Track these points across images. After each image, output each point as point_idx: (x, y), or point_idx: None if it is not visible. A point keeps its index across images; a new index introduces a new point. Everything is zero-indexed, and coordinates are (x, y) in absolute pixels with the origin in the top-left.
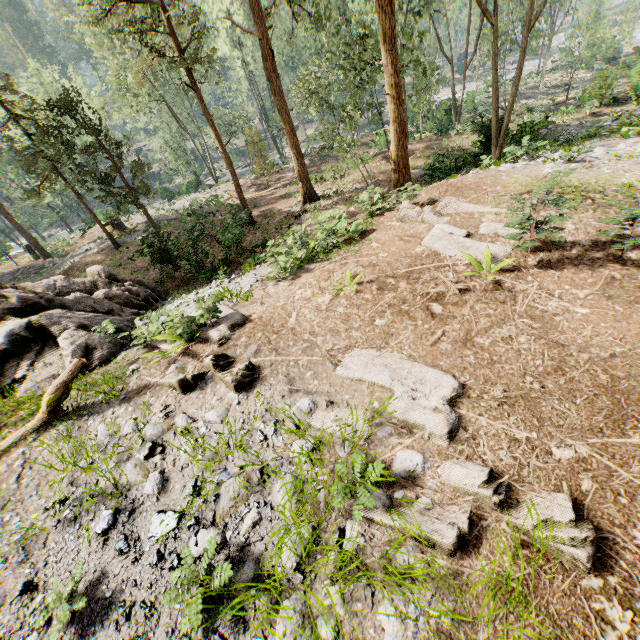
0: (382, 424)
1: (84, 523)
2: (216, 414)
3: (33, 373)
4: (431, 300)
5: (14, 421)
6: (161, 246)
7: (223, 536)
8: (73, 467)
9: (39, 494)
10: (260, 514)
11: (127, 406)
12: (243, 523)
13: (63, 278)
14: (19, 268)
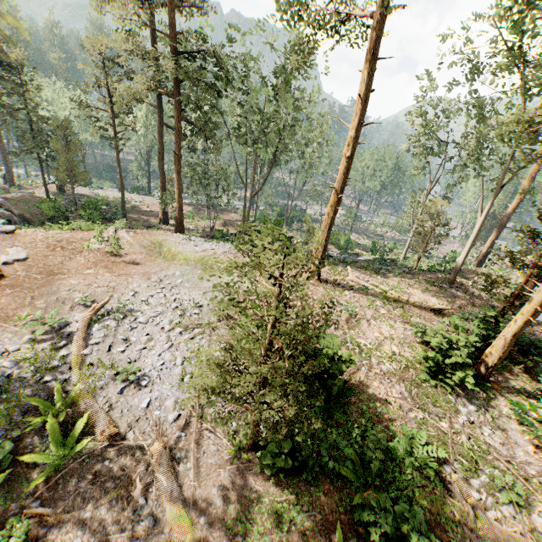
0: None
1: None
2: None
3: None
4: (62, 248)
5: None
6: (50, 206)
7: None
8: None
9: None
10: None
11: None
12: None
13: None
14: None
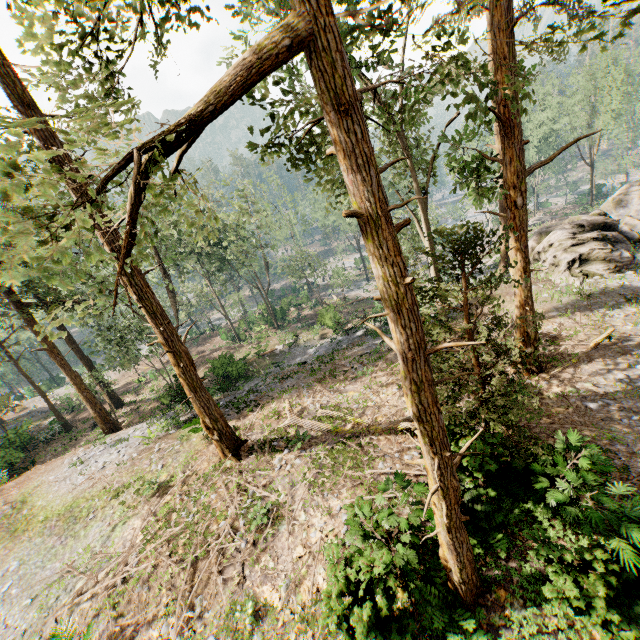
0: None
1: None
2: None
3: None
4: None
5: None
6: None
7: None
8: None
9: None
10: None
11: None
12: None
13: None
14: None
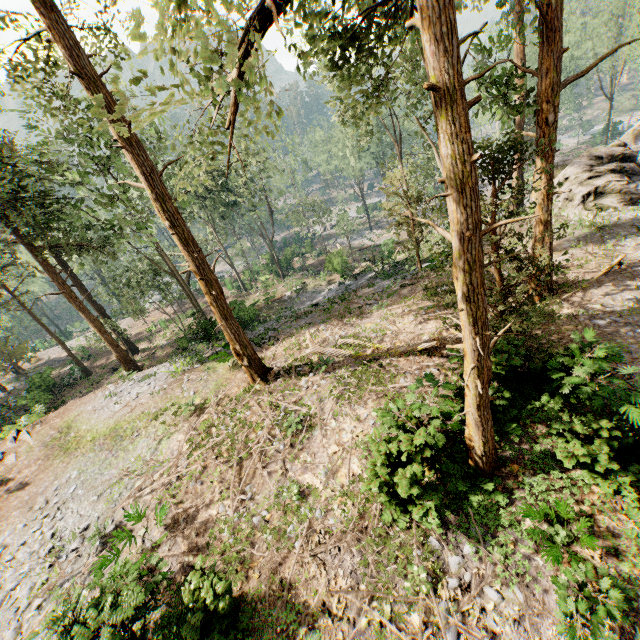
0: None
1: None
2: None
3: None
4: None
5: None
6: None
7: None
8: None
9: None
10: None
11: None
12: None
13: None
14: None
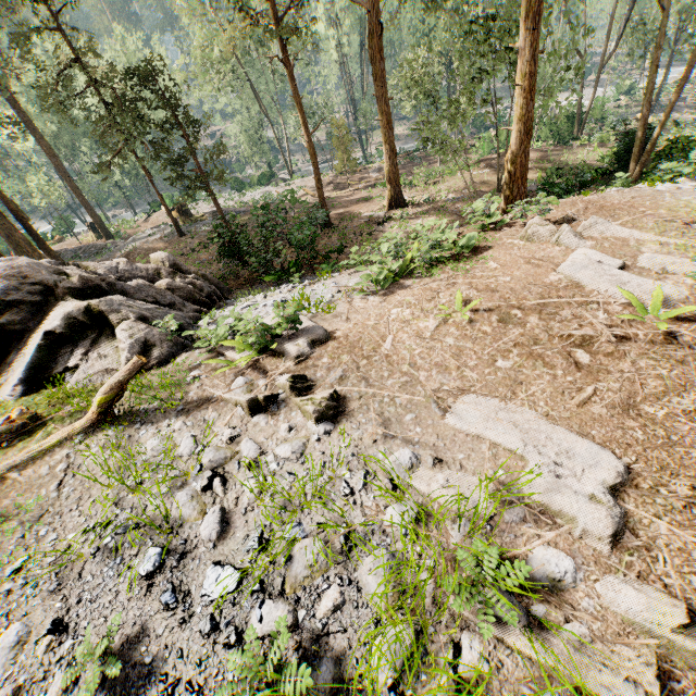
0: (510, 503)
1: (126, 558)
2: (291, 449)
3: (85, 363)
4: (574, 345)
5: (61, 416)
6: (230, 239)
7: (295, 616)
8: (119, 484)
9: (79, 509)
10: (343, 595)
11: (185, 420)
12: (320, 602)
13: (126, 261)
14: (80, 246)
